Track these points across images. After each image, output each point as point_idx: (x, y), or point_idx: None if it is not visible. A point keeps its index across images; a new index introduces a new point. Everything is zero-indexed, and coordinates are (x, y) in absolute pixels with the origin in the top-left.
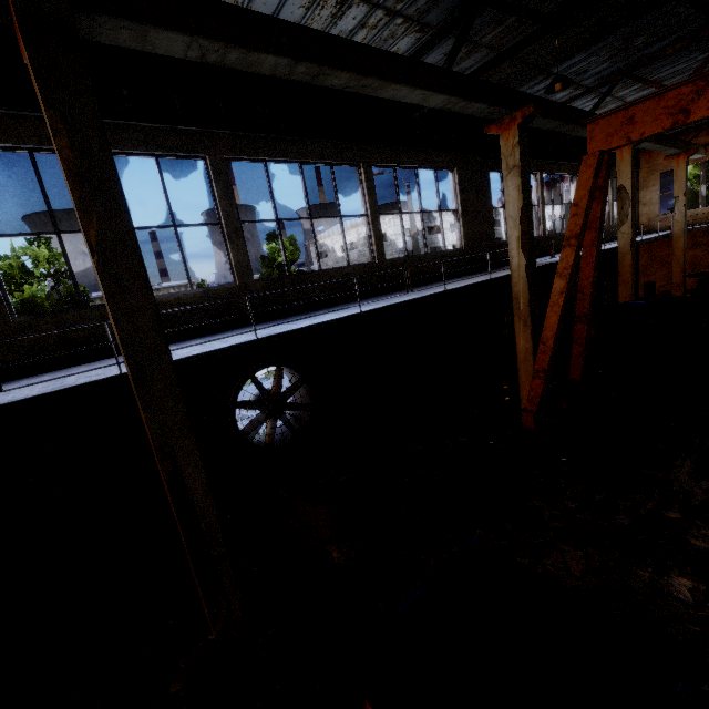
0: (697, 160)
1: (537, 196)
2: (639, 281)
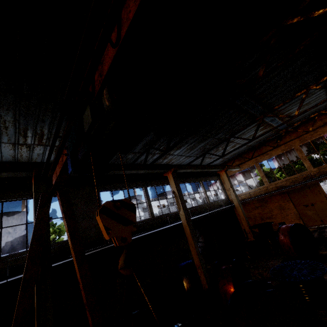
0: (238, 170)
1: (145, 198)
2: (242, 228)
